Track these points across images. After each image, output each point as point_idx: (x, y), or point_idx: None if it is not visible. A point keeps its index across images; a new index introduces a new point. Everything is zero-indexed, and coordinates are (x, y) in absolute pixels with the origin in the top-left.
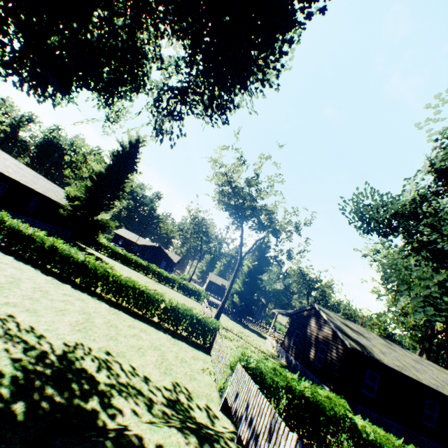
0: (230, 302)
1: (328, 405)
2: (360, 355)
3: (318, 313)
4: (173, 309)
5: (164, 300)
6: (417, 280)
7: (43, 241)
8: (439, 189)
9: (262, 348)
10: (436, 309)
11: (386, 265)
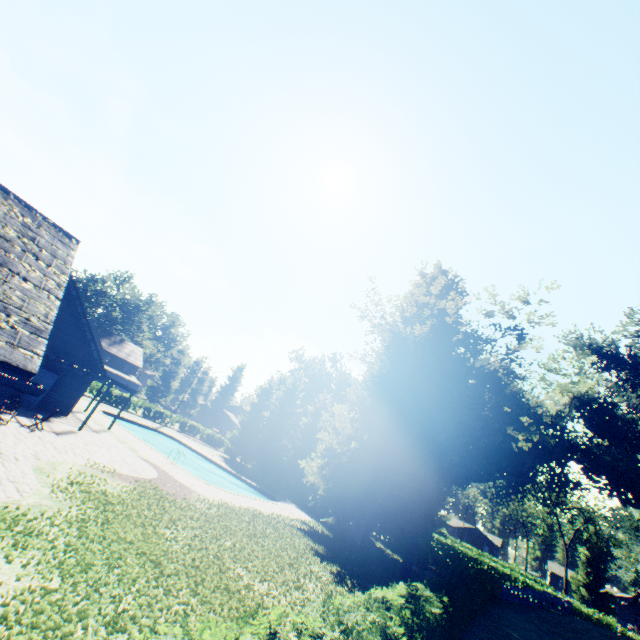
0: (579, 596)
1: (605, 619)
2: None
3: None
4: (527, 583)
5: (520, 578)
6: None
7: (452, 545)
8: None
9: None
10: None
11: None
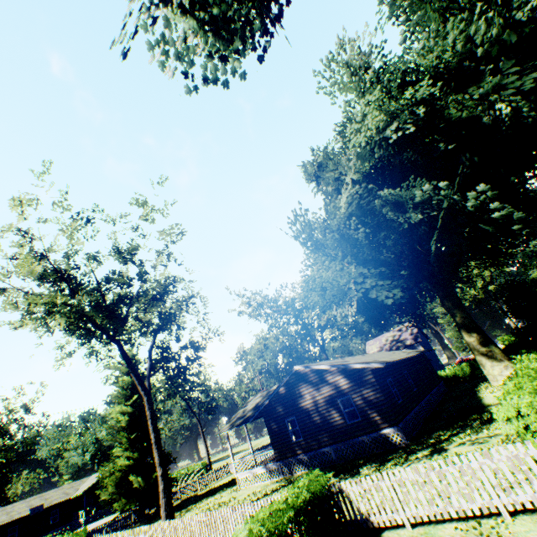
0: (126, 499)
1: None
2: (378, 372)
3: (303, 373)
4: None
5: None
6: (348, 284)
7: None
8: (354, 193)
9: (266, 489)
10: (352, 306)
11: (318, 287)
